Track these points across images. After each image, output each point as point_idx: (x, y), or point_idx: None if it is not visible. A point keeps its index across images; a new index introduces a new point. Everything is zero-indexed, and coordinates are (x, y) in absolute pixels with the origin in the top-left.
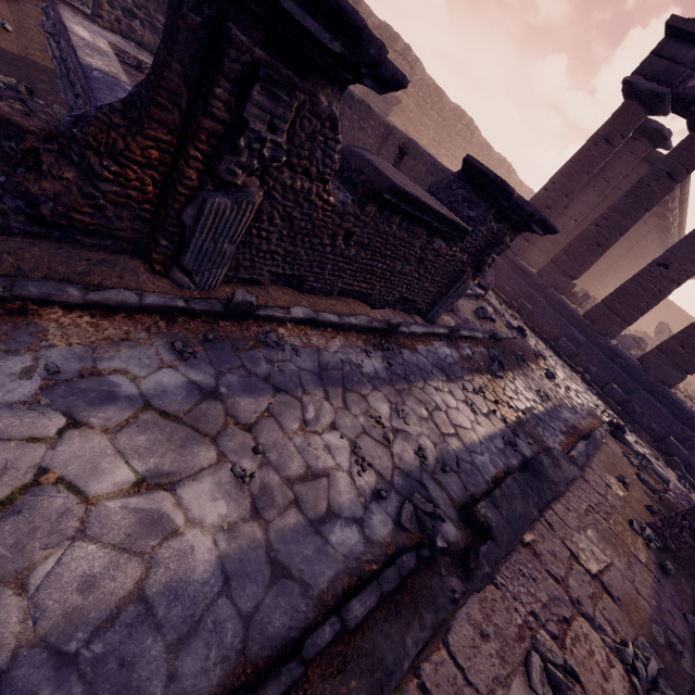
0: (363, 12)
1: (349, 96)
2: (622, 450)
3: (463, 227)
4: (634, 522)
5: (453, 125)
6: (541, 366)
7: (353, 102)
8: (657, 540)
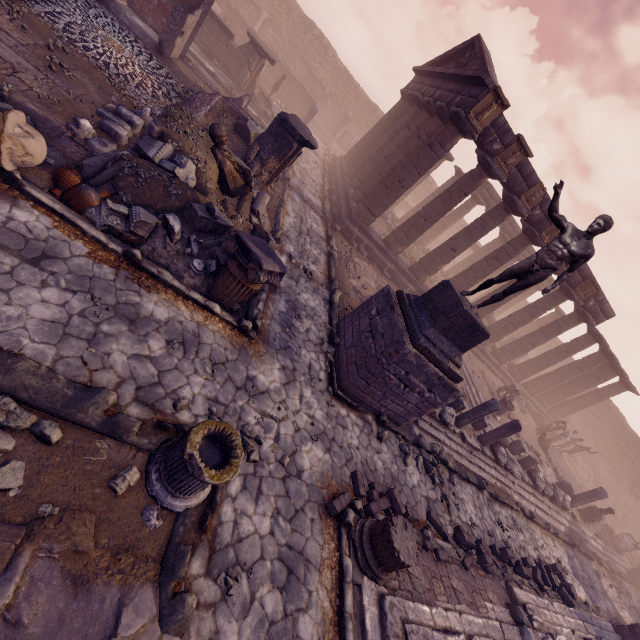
0: (360, 93)
1: (294, 79)
2: None
3: (231, 32)
4: None
5: None
6: None
7: (296, 82)
8: None
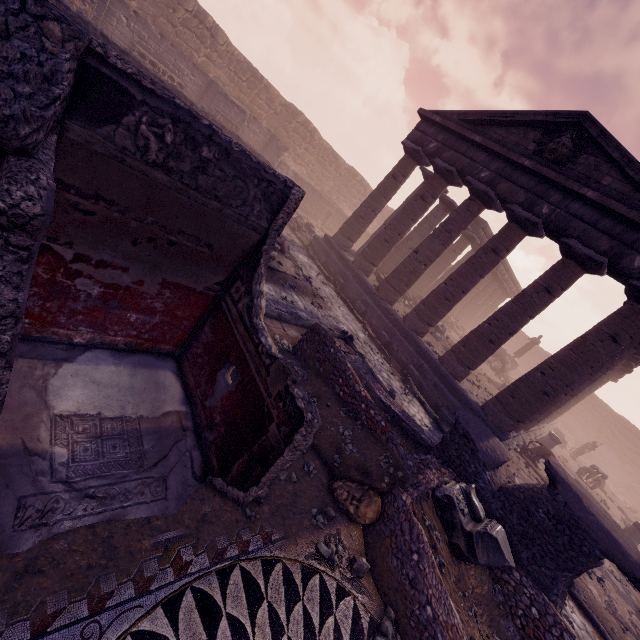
0: (272, 94)
1: (222, 127)
2: (345, 347)
3: None
4: (276, 335)
5: (348, 180)
6: (314, 300)
7: (226, 132)
8: (289, 348)
